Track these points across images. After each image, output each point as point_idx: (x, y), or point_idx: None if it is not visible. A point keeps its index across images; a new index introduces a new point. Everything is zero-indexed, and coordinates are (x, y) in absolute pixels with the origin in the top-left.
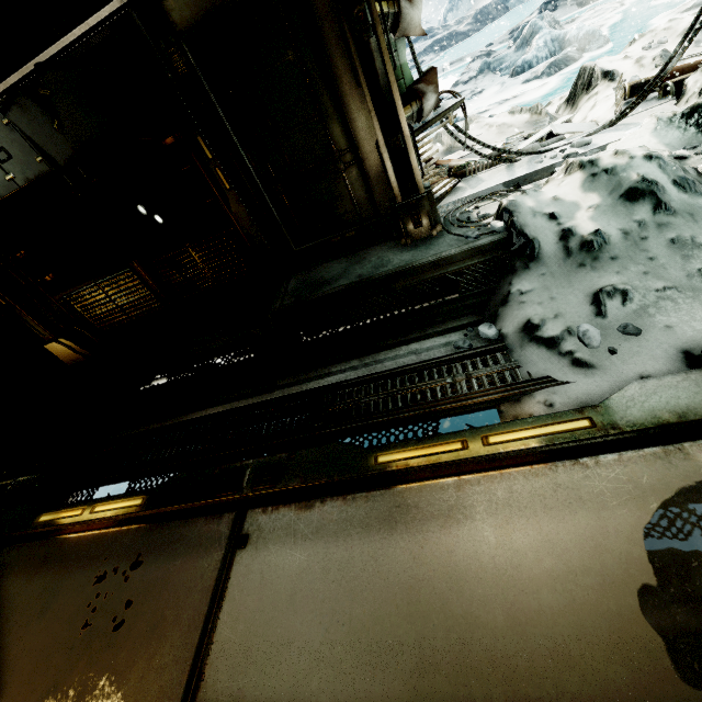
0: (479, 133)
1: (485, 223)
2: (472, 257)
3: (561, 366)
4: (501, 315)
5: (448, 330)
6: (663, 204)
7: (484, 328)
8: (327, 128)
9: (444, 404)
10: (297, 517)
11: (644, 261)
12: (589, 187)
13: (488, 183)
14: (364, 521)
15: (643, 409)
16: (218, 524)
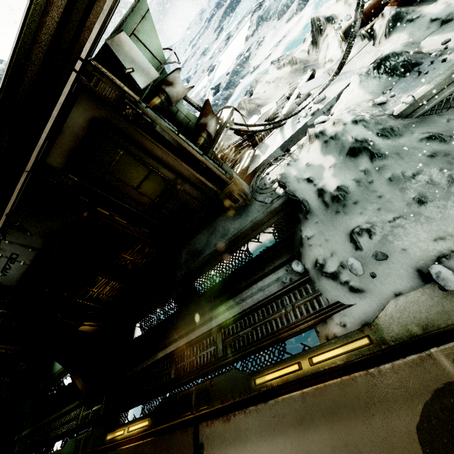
0: (264, 90)
1: (274, 189)
2: (272, 217)
3: (344, 293)
4: (302, 253)
5: (276, 268)
6: (375, 154)
7: (294, 266)
8: (160, 173)
9: (283, 332)
10: (224, 428)
11: (375, 200)
12: (325, 151)
13: (271, 148)
14: (258, 430)
15: (399, 325)
16: (187, 436)
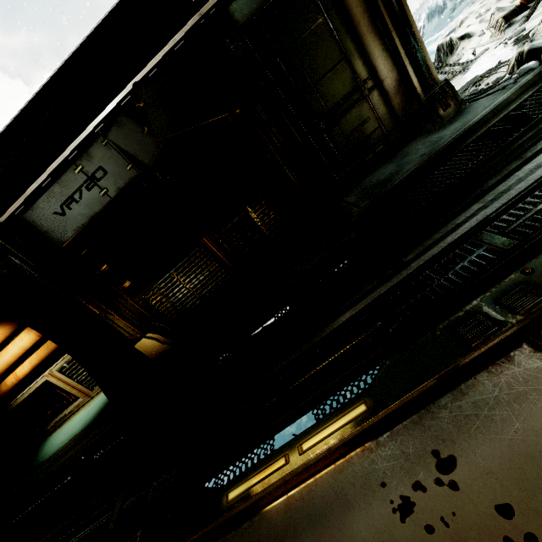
0: None
1: (508, 77)
2: (525, 91)
3: None
4: None
5: None
6: None
7: None
8: (351, 66)
9: None
10: None
11: None
12: None
13: (462, 83)
14: None
15: None
16: (518, 365)
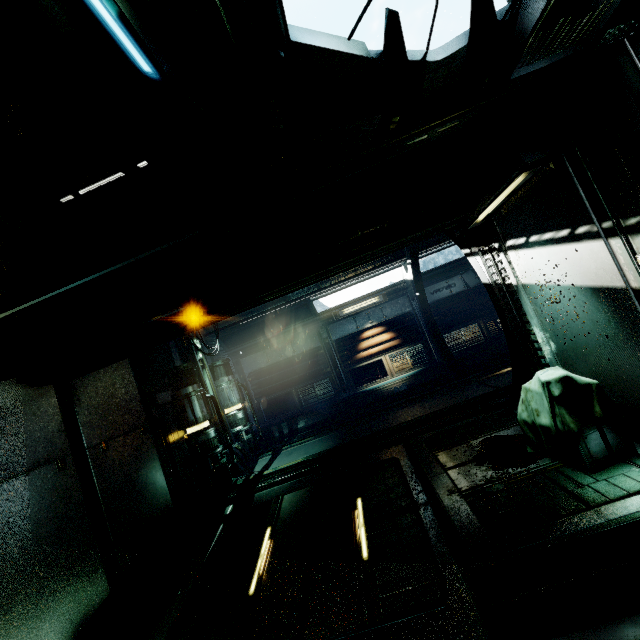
0: None
1: None
2: None
3: None
4: None
5: None
6: None
7: None
8: None
9: None
10: None
11: None
12: None
13: None
14: None
15: None
16: None
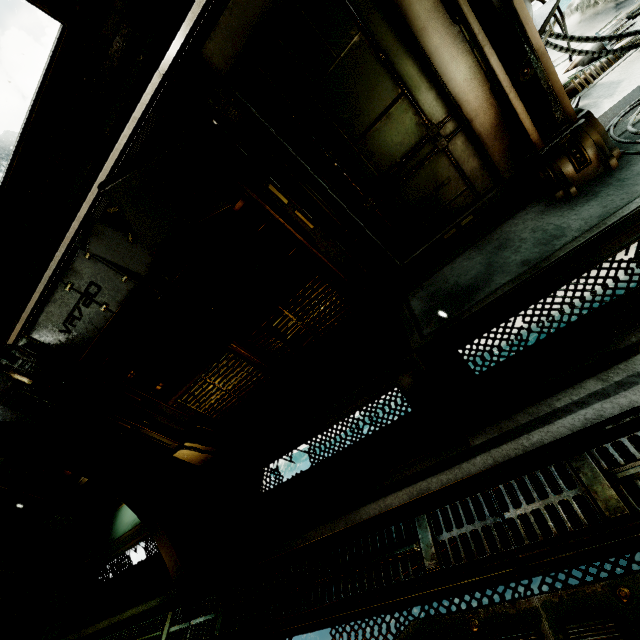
0: None
1: None
2: None
3: None
4: None
5: None
6: None
7: None
8: (415, 104)
9: None
10: None
11: None
12: None
13: (634, 79)
14: None
15: None
16: None
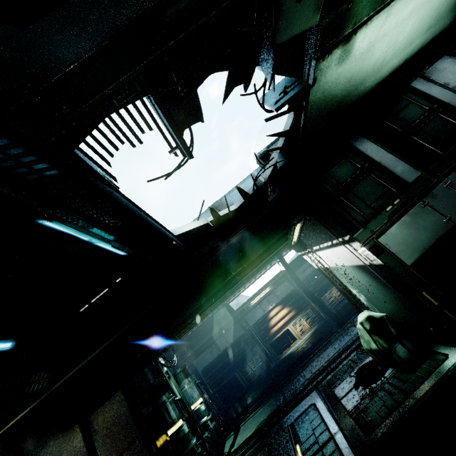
0: None
1: None
2: None
3: None
4: None
5: None
6: None
7: None
8: None
9: None
10: None
11: None
12: None
13: None
14: None
15: None
16: None
